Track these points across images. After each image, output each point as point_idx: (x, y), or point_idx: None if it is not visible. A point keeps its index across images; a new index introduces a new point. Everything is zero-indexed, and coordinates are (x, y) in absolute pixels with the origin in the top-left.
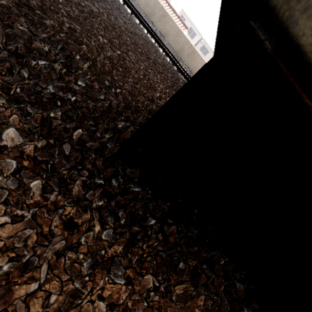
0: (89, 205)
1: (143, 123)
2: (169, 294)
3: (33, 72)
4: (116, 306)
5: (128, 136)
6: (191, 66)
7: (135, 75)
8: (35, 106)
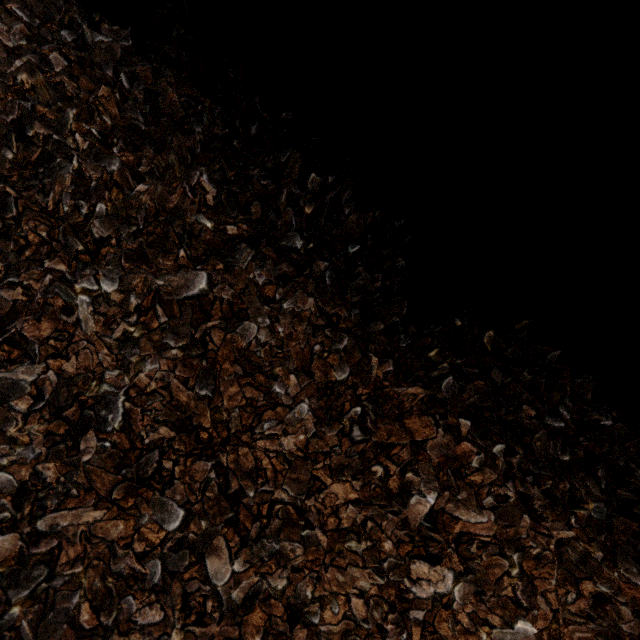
0: None
1: None
2: (137, 168)
3: None
4: None
5: None
6: None
7: None
8: None
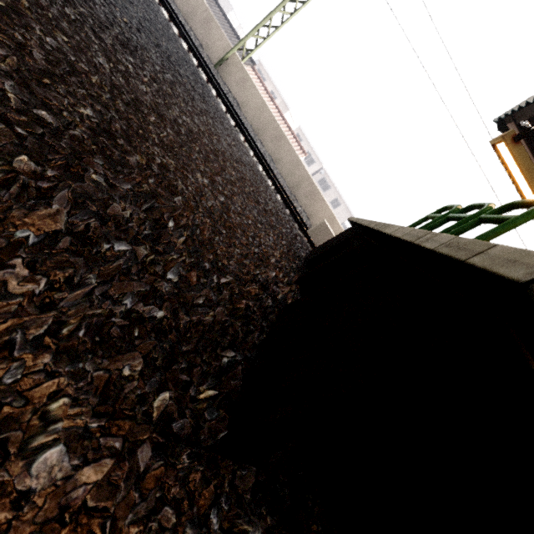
0: None
1: (258, 344)
2: None
3: (103, 269)
4: None
5: (237, 382)
6: (309, 209)
7: (242, 239)
8: (98, 352)
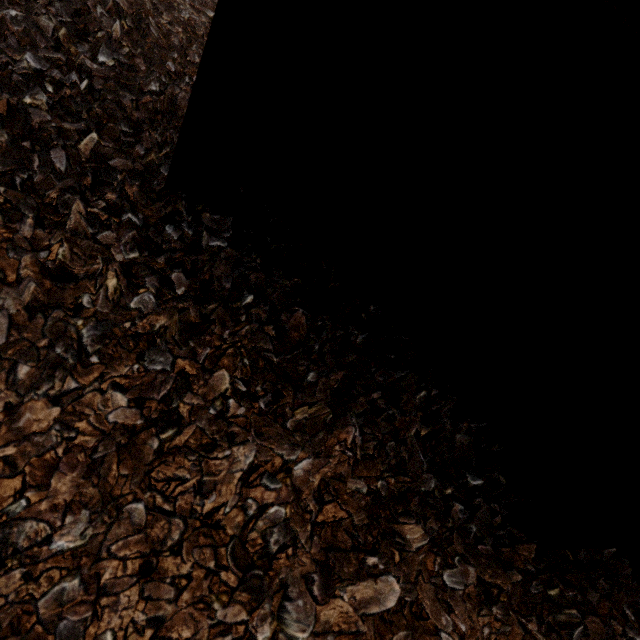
0: (103, 252)
1: None
2: (281, 419)
3: None
4: (146, 402)
5: None
6: None
7: None
8: None
